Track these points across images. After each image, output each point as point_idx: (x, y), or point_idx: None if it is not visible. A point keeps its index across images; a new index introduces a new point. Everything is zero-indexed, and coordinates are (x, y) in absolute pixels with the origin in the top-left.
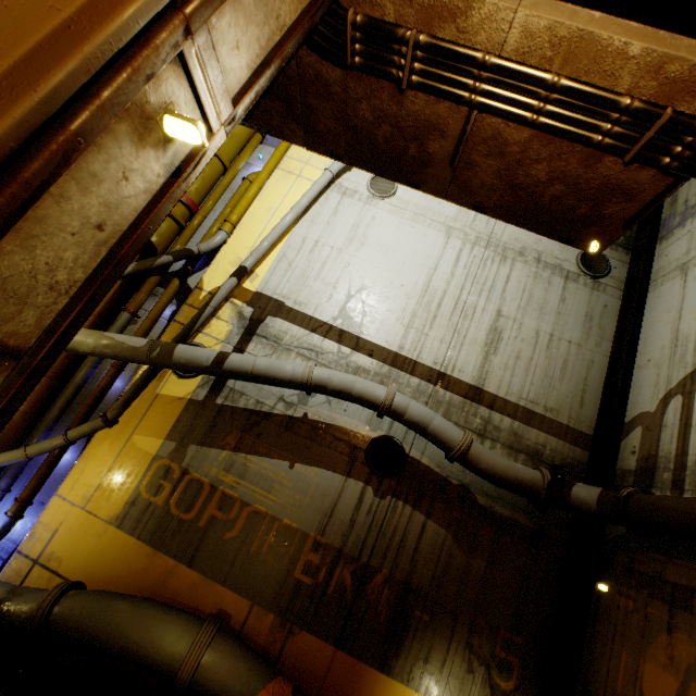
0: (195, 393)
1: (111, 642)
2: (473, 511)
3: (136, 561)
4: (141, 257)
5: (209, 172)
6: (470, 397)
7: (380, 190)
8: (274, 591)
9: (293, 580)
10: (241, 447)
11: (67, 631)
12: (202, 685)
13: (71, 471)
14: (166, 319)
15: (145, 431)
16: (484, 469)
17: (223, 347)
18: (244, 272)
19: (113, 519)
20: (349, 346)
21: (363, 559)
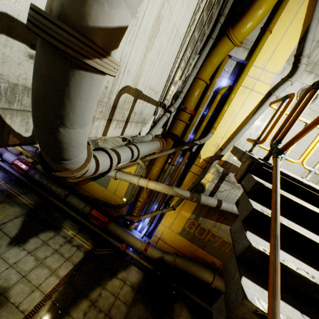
0: None
1: (192, 273)
2: None
3: (186, 245)
4: (174, 143)
5: (200, 91)
6: None
7: None
8: None
9: None
10: (218, 221)
11: (180, 268)
12: (216, 288)
13: (163, 218)
14: (184, 164)
15: (184, 210)
16: None
17: (210, 184)
18: (222, 157)
19: (178, 233)
20: None
21: None
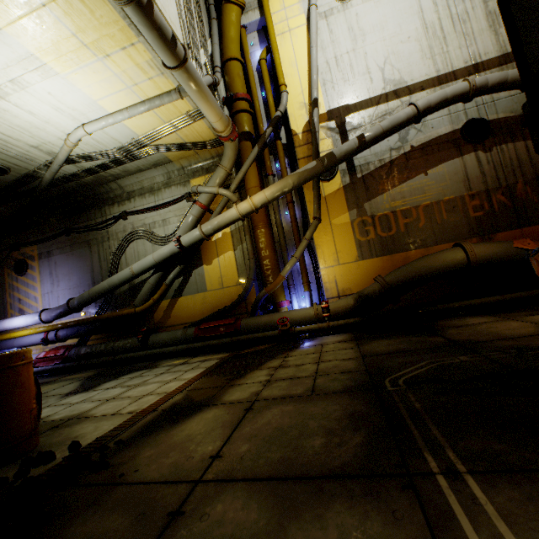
0: (342, 182)
1: (425, 273)
2: None
3: (385, 266)
4: (252, 144)
5: (239, 73)
6: (503, 63)
7: None
8: (466, 229)
9: (471, 219)
10: (391, 186)
11: (402, 282)
12: (483, 260)
13: (317, 256)
14: (287, 168)
15: (334, 216)
16: None
17: None
18: (317, 102)
19: (357, 259)
20: (405, 95)
21: (503, 185)
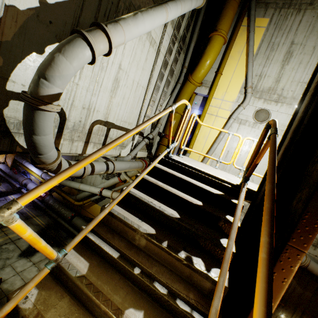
0: None
1: None
2: (307, 275)
3: None
4: None
5: (176, 121)
6: None
7: (260, 119)
8: None
9: None
10: None
11: None
12: None
13: None
14: None
15: None
16: (315, 274)
17: None
18: None
19: None
20: (247, 201)
21: None
